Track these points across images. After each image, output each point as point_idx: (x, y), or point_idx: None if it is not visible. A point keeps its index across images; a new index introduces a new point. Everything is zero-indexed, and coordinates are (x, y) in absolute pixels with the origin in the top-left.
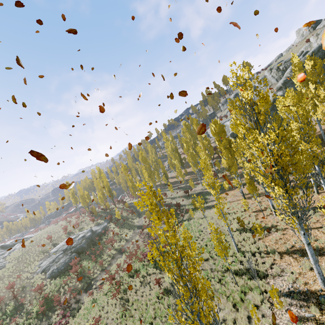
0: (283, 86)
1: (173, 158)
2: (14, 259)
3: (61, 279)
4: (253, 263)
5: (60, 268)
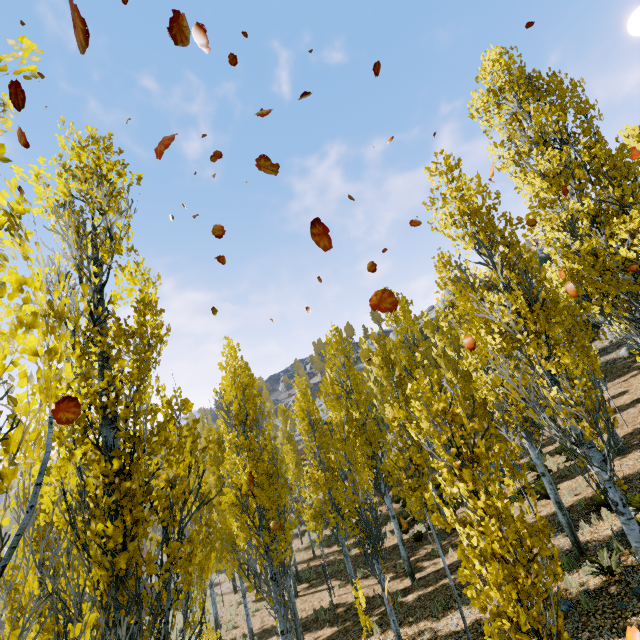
0: None
1: None
2: None
3: None
4: None
5: None
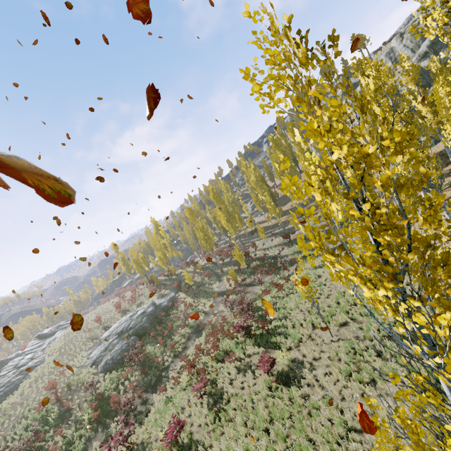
0: (429, 50)
1: (260, 192)
2: (56, 350)
3: (118, 373)
4: None
5: (115, 358)
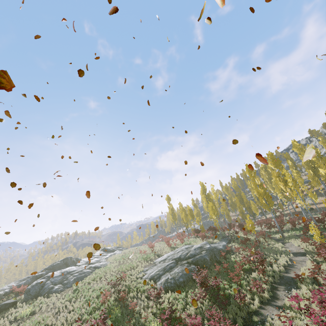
0: None
1: (323, 166)
2: (116, 261)
3: (183, 295)
4: None
5: (177, 278)
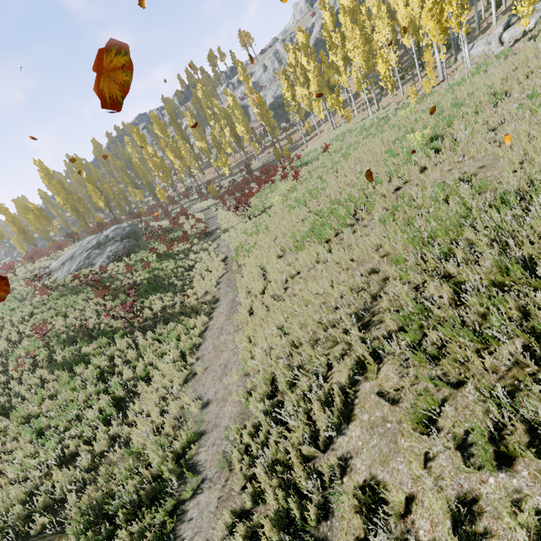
0: (314, 48)
1: (200, 139)
2: None
3: (144, 251)
4: (392, 110)
5: (122, 249)
